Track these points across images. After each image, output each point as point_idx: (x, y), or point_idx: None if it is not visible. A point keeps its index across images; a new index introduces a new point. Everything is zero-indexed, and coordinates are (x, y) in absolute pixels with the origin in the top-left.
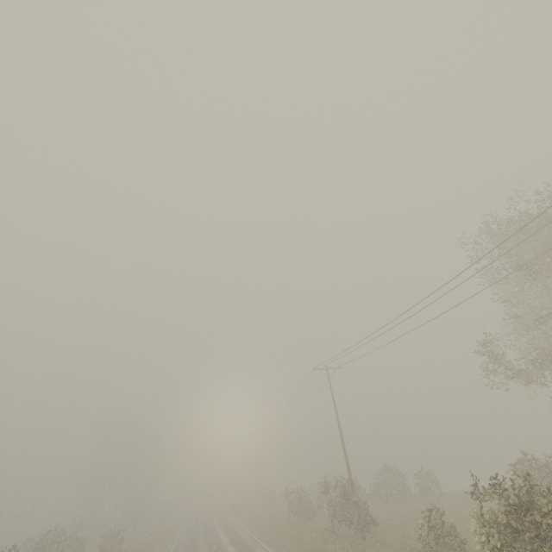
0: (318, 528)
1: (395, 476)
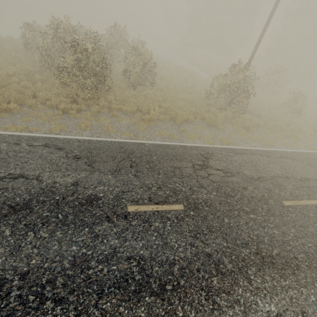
0: (180, 104)
1: (126, 39)
